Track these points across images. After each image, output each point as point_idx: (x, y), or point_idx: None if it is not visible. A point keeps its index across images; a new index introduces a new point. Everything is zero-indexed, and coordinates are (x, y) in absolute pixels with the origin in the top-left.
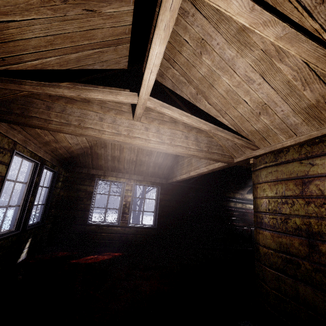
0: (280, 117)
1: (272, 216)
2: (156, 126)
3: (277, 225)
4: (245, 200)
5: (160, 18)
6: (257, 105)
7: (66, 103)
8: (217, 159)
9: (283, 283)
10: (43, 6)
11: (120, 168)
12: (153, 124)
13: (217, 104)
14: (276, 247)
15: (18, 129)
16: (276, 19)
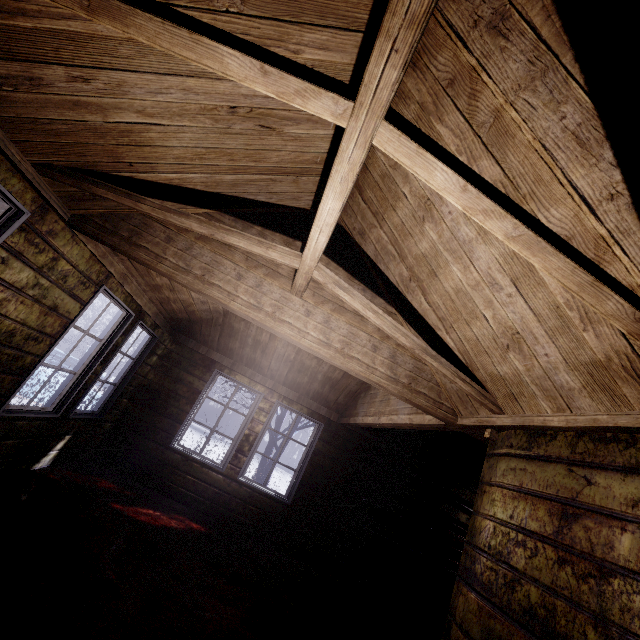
0: (542, 366)
1: (492, 564)
2: (326, 313)
3: (495, 588)
4: None
5: (335, 167)
6: (504, 331)
7: (198, 239)
8: (422, 406)
9: None
10: (202, 114)
11: (262, 366)
12: (321, 308)
13: (440, 307)
14: (481, 637)
15: (122, 256)
16: (502, 211)
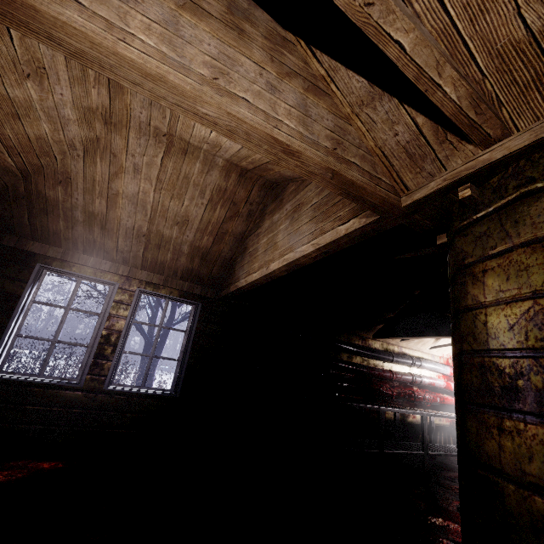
0: None
1: None
2: (165, 7)
3: None
4: (370, 351)
5: None
6: None
7: None
8: (357, 182)
9: None
10: None
11: (107, 249)
12: None
13: None
14: None
15: None
16: None
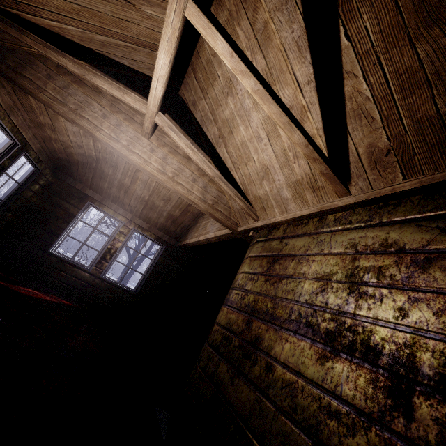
0: (277, 187)
1: (237, 292)
2: (164, 153)
3: (237, 301)
4: None
5: (164, 29)
6: (262, 167)
7: (73, 82)
8: (219, 218)
9: (211, 361)
10: None
11: (124, 203)
12: (162, 149)
13: (233, 155)
14: (225, 323)
15: (9, 89)
16: (250, 72)
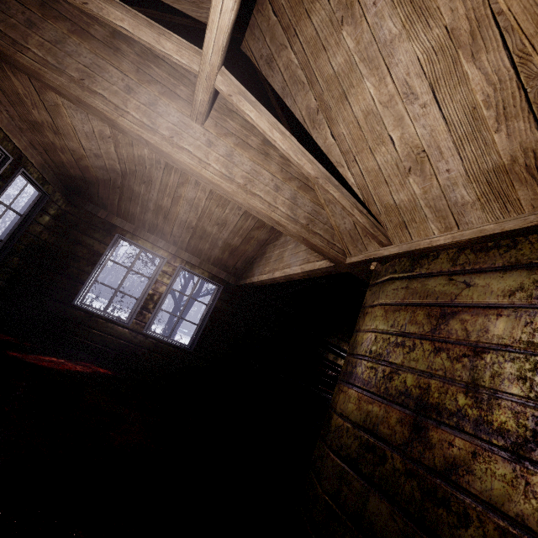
0: (441, 185)
1: (372, 364)
2: (228, 146)
3: (375, 381)
4: None
5: None
6: (409, 152)
7: (72, 32)
8: (318, 245)
9: (347, 487)
10: None
11: (165, 232)
12: (224, 140)
13: (345, 139)
14: (359, 419)
15: None
16: None
